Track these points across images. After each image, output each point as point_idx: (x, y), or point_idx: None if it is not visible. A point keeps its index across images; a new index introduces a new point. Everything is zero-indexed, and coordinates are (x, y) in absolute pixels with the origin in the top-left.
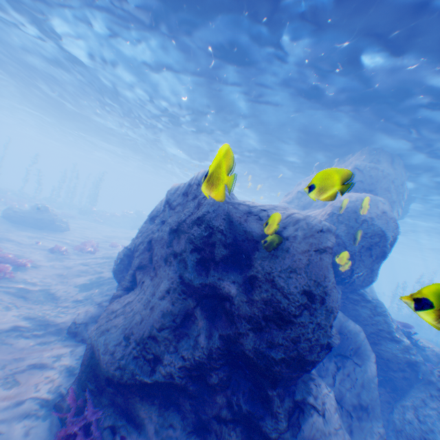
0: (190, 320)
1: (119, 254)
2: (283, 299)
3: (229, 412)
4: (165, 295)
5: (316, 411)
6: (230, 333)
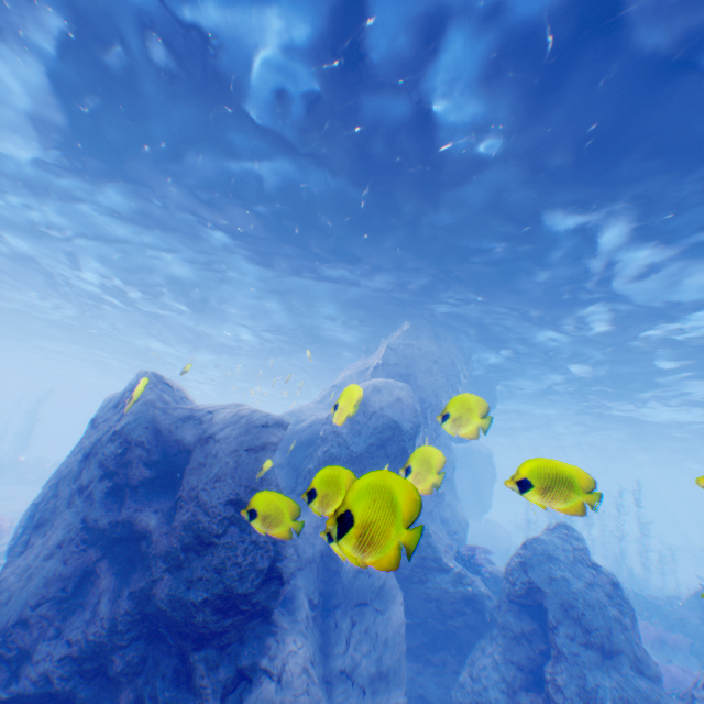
0: (92, 581)
1: (22, 517)
2: (205, 516)
3: None
4: (55, 552)
5: (267, 674)
6: (145, 585)
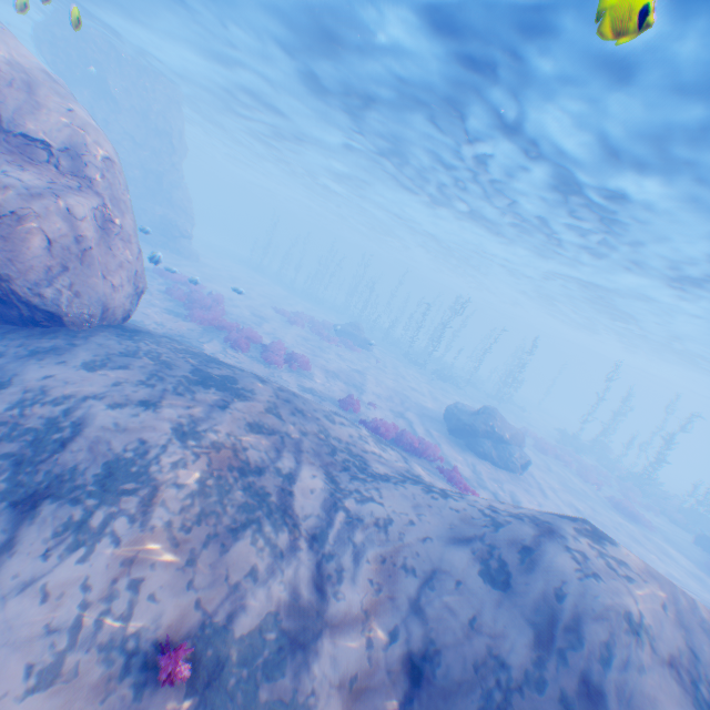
0: None
1: None
2: None
3: None
4: None
5: None
6: None
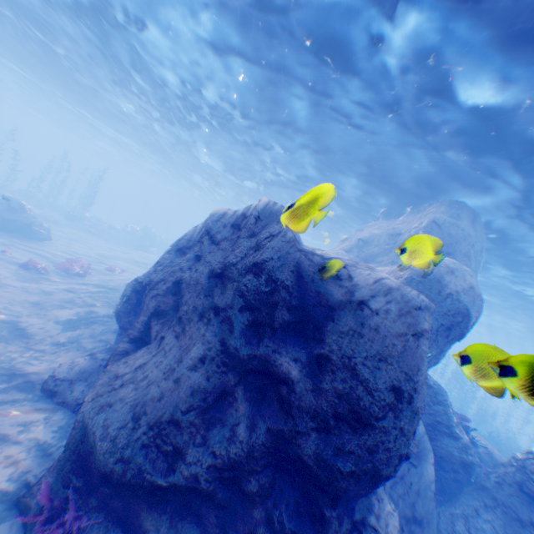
0: (229, 402)
1: (125, 288)
2: (365, 395)
3: (267, 530)
4: (197, 365)
5: None
6: (283, 428)
